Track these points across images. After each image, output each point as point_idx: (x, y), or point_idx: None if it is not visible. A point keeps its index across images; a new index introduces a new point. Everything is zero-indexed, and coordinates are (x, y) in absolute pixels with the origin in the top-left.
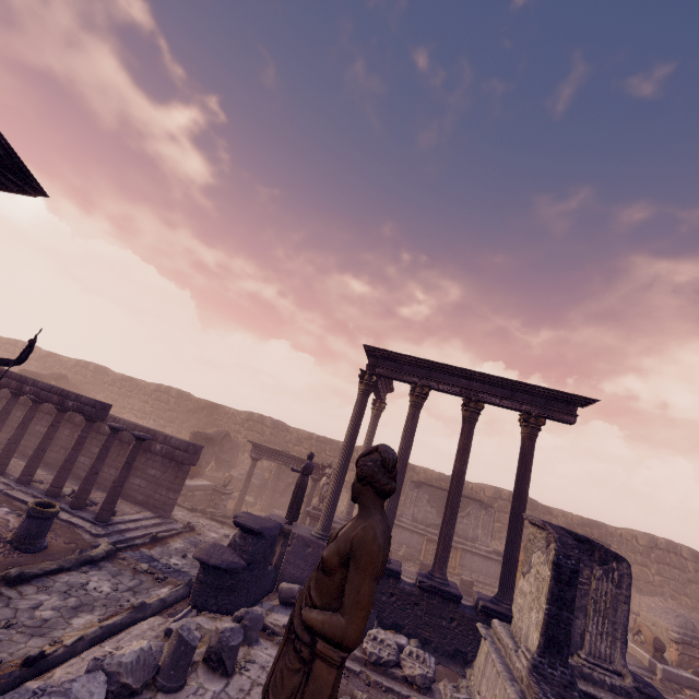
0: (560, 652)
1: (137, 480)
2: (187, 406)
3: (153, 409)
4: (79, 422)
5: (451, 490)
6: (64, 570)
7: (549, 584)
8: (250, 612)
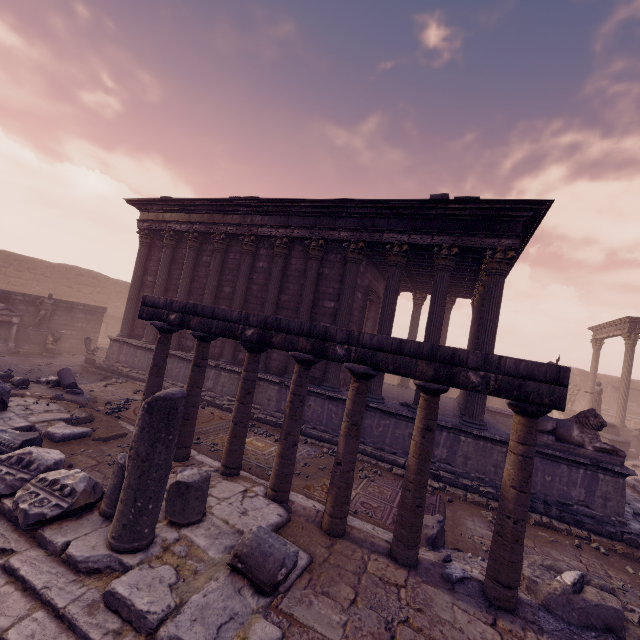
0: None
1: None
2: None
3: None
4: None
5: None
6: None
7: None
8: None
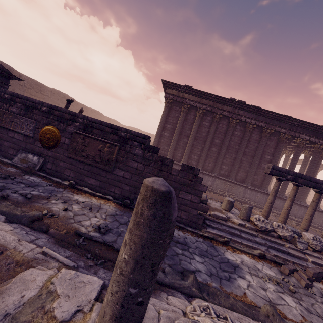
0: None
1: None
2: None
3: None
4: None
5: None
6: None
7: None
8: None
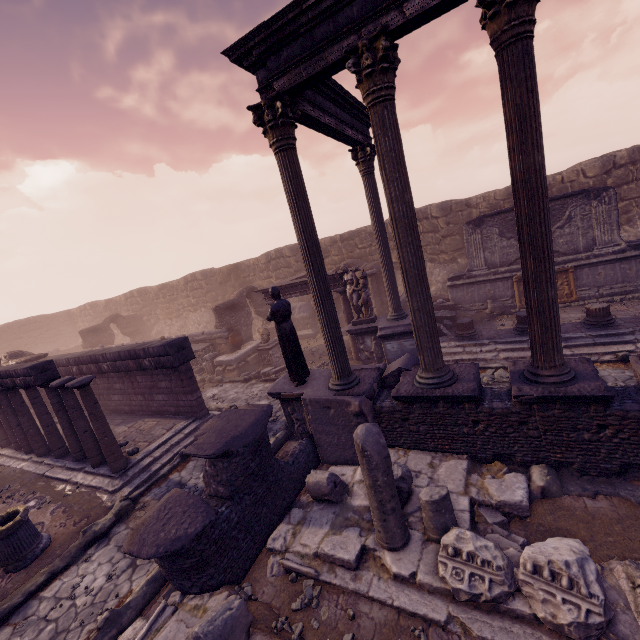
0: None
1: (159, 396)
2: (216, 281)
3: (196, 299)
4: (87, 371)
5: (522, 221)
6: (61, 572)
7: None
8: (201, 636)
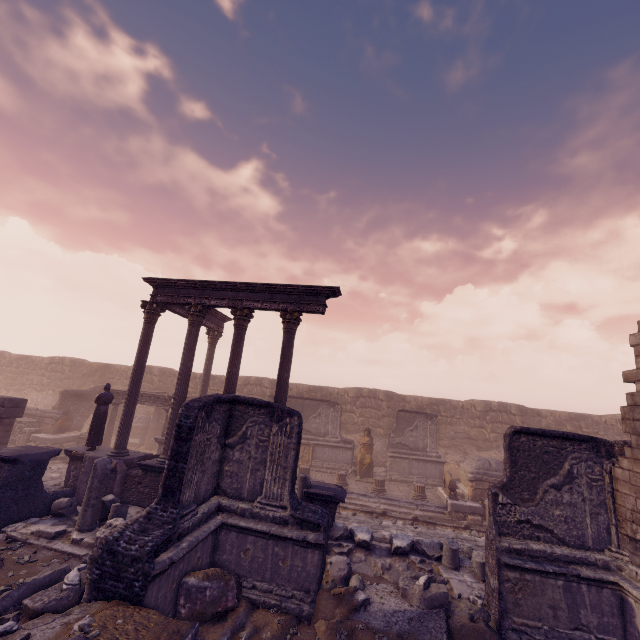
0: (174, 497)
1: None
2: (81, 372)
3: (50, 380)
4: None
5: (224, 391)
6: None
7: (171, 444)
8: None
